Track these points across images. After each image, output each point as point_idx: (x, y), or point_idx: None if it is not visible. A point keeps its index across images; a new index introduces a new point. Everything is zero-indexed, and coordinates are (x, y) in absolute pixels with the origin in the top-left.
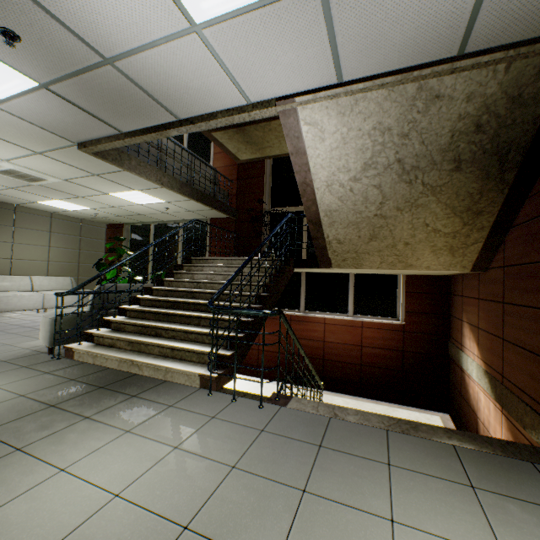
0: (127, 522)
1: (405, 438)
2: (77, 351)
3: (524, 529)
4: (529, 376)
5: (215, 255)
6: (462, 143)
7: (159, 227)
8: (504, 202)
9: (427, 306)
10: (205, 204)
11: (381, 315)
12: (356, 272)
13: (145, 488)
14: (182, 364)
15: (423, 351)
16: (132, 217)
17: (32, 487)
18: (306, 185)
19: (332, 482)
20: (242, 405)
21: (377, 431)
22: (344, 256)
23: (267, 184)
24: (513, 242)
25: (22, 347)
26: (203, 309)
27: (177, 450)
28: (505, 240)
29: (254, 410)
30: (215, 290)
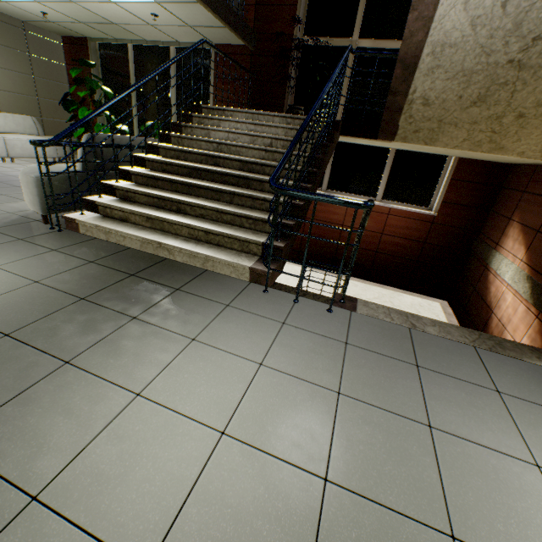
0: (254, 473)
1: (497, 358)
2: (82, 224)
3: None
4: None
5: (227, 104)
6: None
7: (139, 51)
8: None
9: (469, 198)
10: (216, 14)
11: (413, 203)
12: (406, 148)
13: (252, 423)
14: (224, 253)
15: (446, 245)
16: (99, 27)
17: (110, 420)
18: None
19: (453, 414)
20: (308, 308)
21: (465, 348)
22: (420, 125)
23: None
24: None
25: (4, 210)
26: (233, 182)
27: (264, 368)
28: None
29: (324, 315)
30: (244, 157)
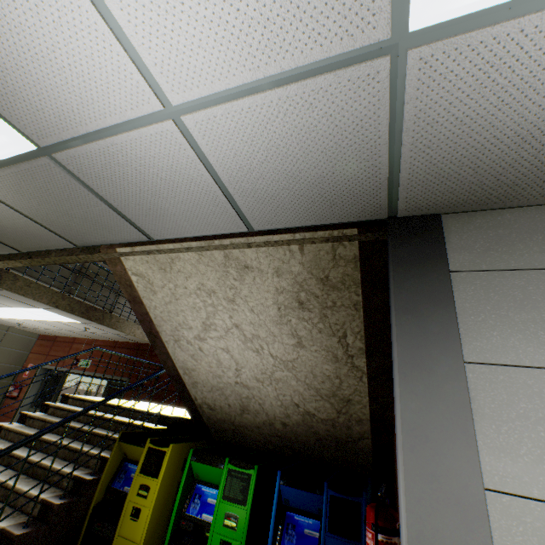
0: None
1: None
2: None
3: None
4: None
5: None
6: None
7: None
8: None
9: None
10: None
11: None
12: None
13: None
14: None
15: None
16: None
17: None
18: None
19: None
20: None
21: None
22: None
23: None
24: None
25: None
26: None
27: None
28: None
29: None
30: None
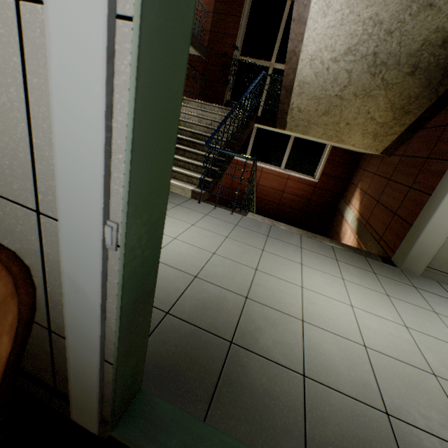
0: (187, 248)
1: (309, 240)
2: None
3: (353, 273)
4: (382, 223)
5: (186, 95)
6: (426, 53)
7: None
8: (427, 109)
9: (337, 173)
10: None
11: (304, 173)
12: (298, 136)
13: (187, 238)
14: (177, 182)
15: (323, 202)
16: None
17: None
18: (294, 54)
19: (275, 249)
20: (221, 212)
21: (296, 235)
22: (298, 123)
23: (242, 27)
24: (417, 140)
25: None
26: (186, 144)
27: (194, 226)
28: (413, 137)
29: (228, 215)
30: (194, 130)
